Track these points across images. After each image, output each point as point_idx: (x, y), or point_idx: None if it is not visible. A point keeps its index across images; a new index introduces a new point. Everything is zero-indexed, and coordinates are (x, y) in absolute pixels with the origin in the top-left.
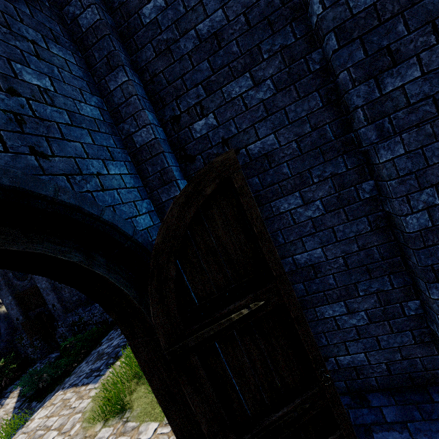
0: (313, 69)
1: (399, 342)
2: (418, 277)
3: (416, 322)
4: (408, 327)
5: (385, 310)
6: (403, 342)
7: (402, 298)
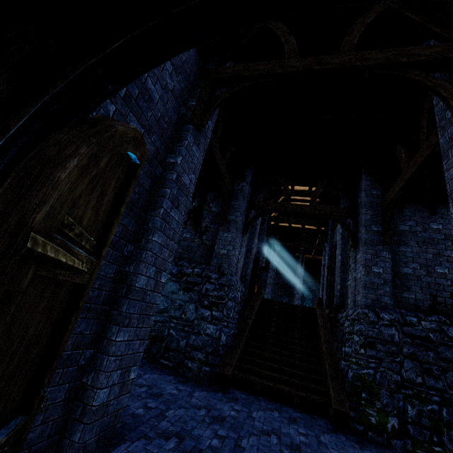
0: (156, 172)
1: (54, 398)
2: (114, 324)
3: (79, 372)
4: (71, 378)
5: (71, 355)
6: (56, 398)
7: (88, 344)
